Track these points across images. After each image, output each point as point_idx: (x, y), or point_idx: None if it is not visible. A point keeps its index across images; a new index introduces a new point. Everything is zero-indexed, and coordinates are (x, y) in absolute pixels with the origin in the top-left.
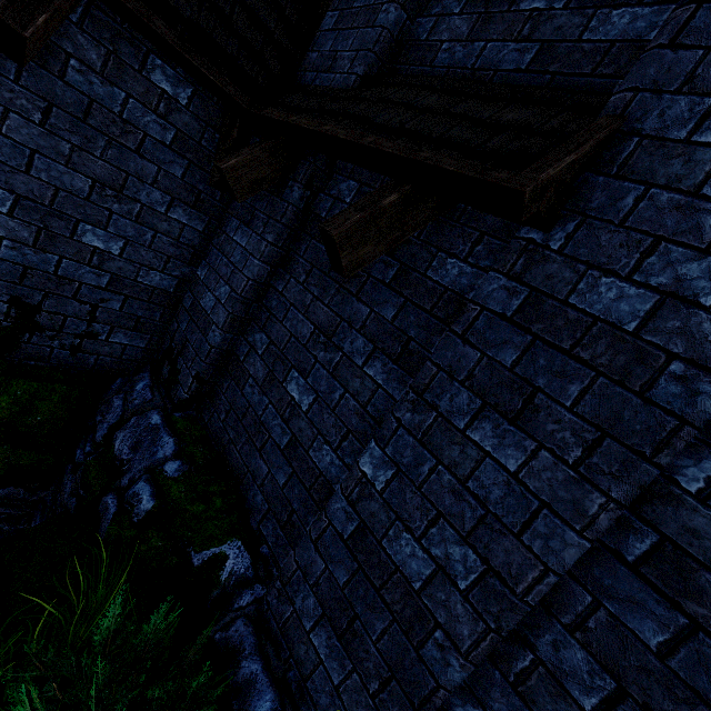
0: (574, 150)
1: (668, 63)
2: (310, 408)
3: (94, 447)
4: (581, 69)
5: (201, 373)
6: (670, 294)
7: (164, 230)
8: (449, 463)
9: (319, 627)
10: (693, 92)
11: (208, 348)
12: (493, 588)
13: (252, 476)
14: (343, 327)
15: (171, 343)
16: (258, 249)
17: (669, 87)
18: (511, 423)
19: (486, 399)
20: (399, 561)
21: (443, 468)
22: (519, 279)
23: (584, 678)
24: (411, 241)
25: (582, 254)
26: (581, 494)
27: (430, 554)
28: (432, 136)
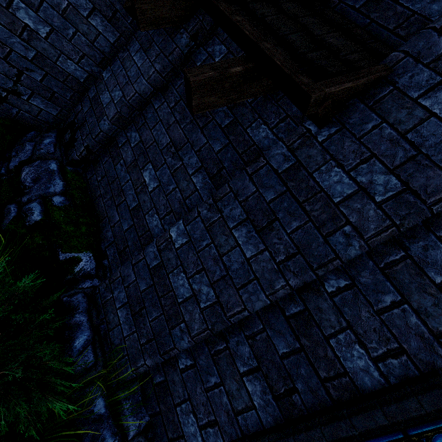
0: (353, 80)
1: (432, 43)
2: (153, 190)
3: (8, 171)
4: (388, 24)
5: (90, 146)
6: (363, 189)
7: (84, 31)
8: (217, 244)
9: (123, 308)
10: (434, 69)
11: (98, 130)
12: (217, 310)
13: (109, 219)
14: (188, 146)
15: (74, 119)
16: (147, 72)
17: (424, 60)
18: (257, 233)
19: (249, 215)
20: (175, 286)
21: (214, 246)
22: (293, 152)
23: (245, 359)
24: (245, 105)
25: (332, 150)
26: (275, 278)
27: (191, 287)
28: (280, 33)
